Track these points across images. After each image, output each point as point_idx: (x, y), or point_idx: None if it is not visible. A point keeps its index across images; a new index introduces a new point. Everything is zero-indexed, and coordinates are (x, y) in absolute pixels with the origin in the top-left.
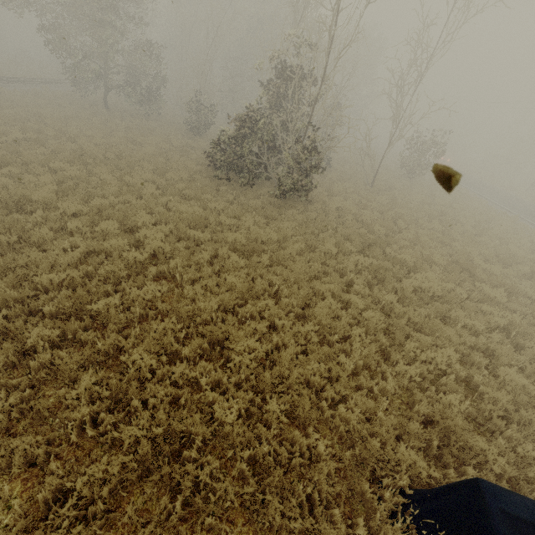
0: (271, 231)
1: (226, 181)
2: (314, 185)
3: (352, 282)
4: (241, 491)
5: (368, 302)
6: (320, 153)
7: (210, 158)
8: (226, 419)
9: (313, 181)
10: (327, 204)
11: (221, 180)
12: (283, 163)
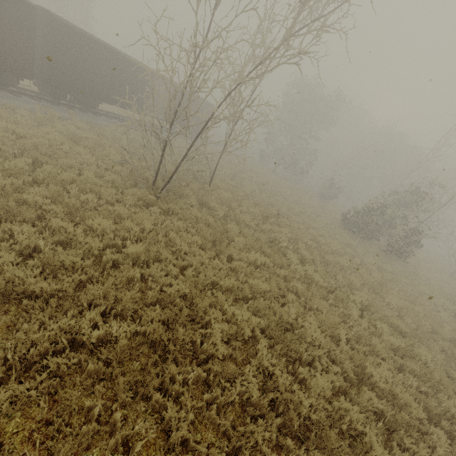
0: (387, 266)
1: (352, 232)
2: (413, 255)
3: (438, 312)
4: (402, 330)
5: (452, 321)
6: (425, 238)
7: (337, 217)
8: (388, 314)
9: (403, 254)
10: (416, 270)
11: (349, 231)
12: (395, 235)
